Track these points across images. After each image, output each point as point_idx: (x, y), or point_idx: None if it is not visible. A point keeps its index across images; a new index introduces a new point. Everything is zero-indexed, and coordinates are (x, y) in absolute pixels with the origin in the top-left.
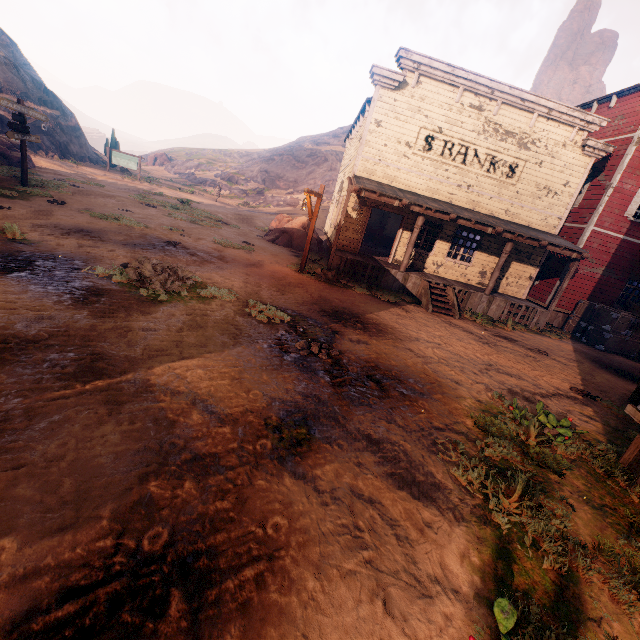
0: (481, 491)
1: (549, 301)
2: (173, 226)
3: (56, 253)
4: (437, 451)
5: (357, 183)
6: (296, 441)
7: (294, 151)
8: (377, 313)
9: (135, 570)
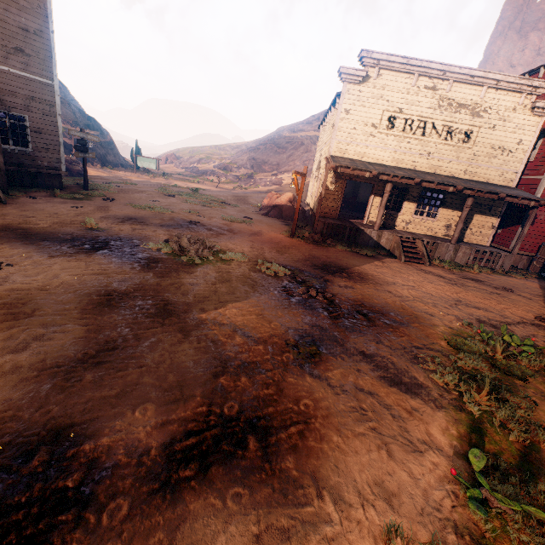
0: (456, 389)
1: (512, 246)
2: (190, 209)
3: (120, 236)
4: (418, 363)
5: (333, 162)
6: (310, 355)
7: (275, 140)
8: (358, 265)
9: (223, 424)
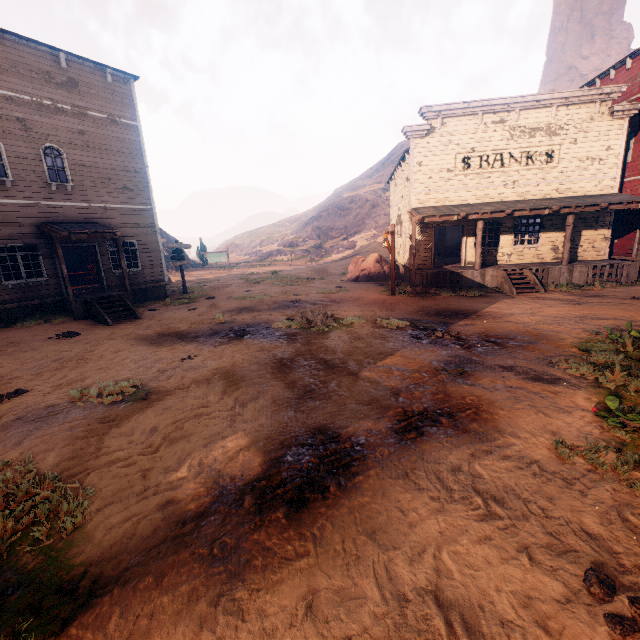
0: (592, 376)
1: (635, 253)
2: (283, 291)
3: (248, 323)
4: (553, 365)
5: (418, 214)
6: (458, 374)
7: (337, 203)
8: (470, 306)
9: (418, 415)
